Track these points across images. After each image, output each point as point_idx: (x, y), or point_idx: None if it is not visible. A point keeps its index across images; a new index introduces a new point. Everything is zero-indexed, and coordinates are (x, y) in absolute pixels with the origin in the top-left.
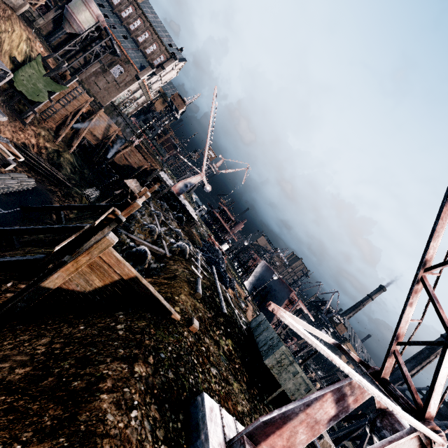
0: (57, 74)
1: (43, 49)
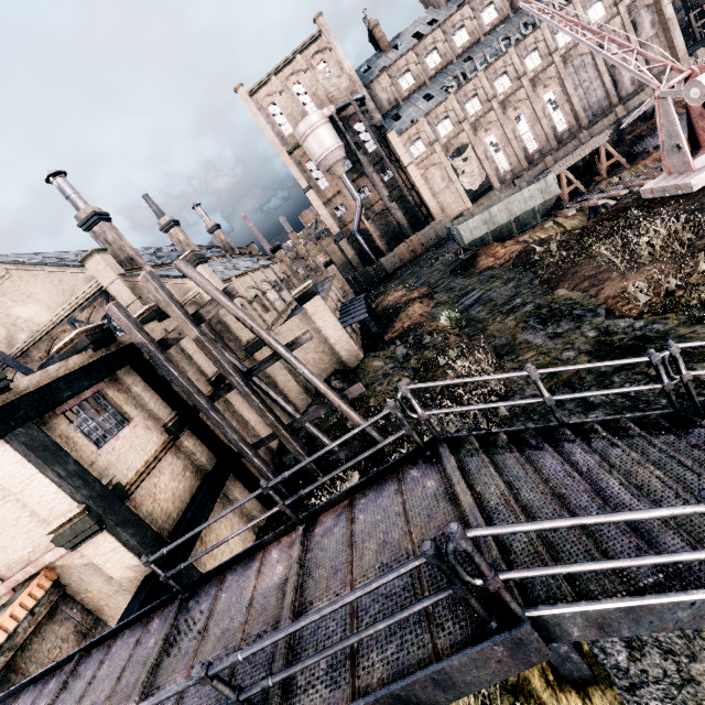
0: None
1: None
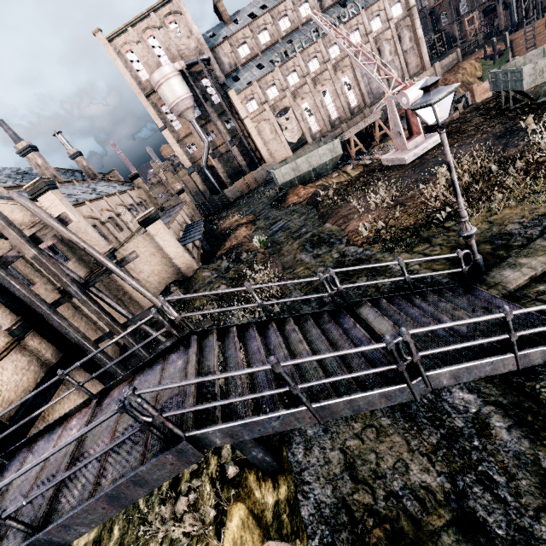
0: (497, 52)
1: (490, 48)
